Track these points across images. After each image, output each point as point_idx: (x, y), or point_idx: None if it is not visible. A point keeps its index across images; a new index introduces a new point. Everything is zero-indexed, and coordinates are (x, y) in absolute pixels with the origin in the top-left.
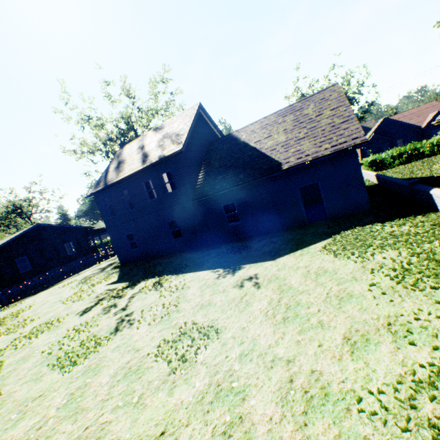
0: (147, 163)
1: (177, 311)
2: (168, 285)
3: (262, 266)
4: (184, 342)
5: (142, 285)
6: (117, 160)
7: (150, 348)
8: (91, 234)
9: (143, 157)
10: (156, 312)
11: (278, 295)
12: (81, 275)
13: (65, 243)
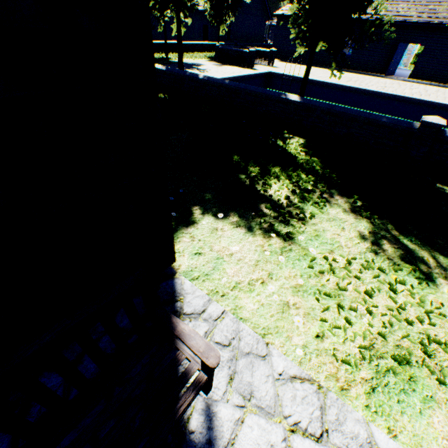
0: None
1: None
2: None
3: None
4: None
5: None
6: None
7: None
8: None
9: None
10: None
11: None
12: None
13: None
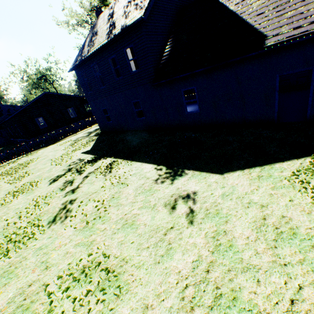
0: (111, 35)
1: (101, 221)
2: (114, 173)
3: (206, 180)
4: (82, 286)
5: (99, 164)
6: (92, 32)
7: (55, 274)
8: (85, 102)
9: (109, 28)
10: (88, 210)
11: (210, 256)
12: (76, 136)
13: (68, 109)
